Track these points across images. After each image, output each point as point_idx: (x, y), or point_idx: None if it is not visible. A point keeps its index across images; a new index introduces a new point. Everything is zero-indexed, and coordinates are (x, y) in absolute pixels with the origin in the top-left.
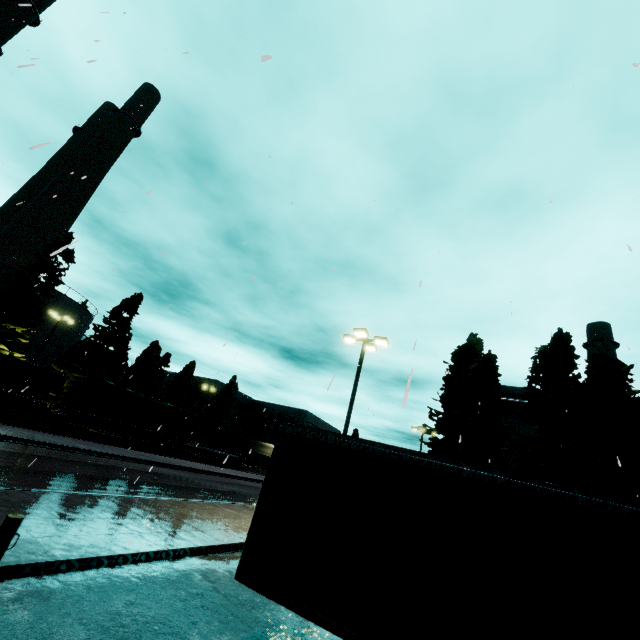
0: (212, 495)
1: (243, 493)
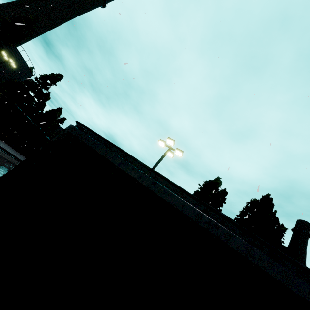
0: None
1: None
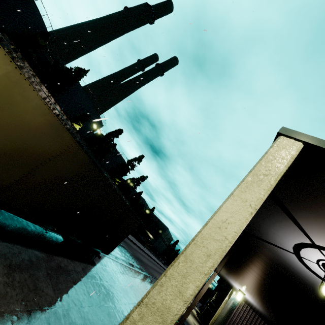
0: (158, 274)
1: (158, 271)
